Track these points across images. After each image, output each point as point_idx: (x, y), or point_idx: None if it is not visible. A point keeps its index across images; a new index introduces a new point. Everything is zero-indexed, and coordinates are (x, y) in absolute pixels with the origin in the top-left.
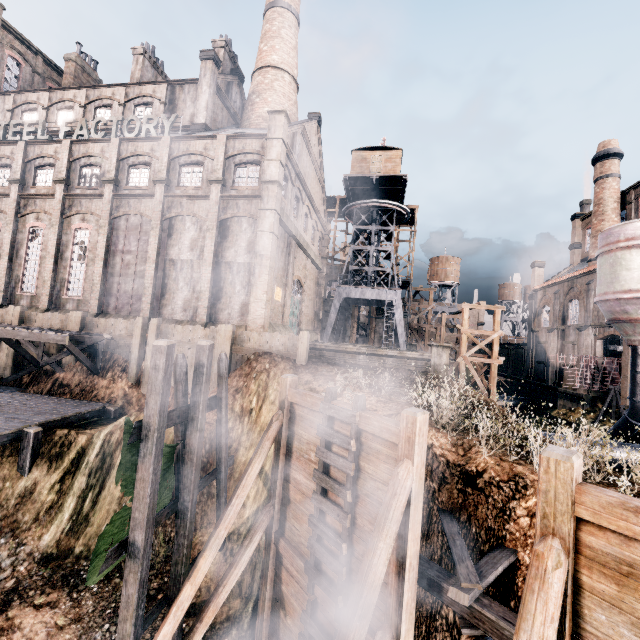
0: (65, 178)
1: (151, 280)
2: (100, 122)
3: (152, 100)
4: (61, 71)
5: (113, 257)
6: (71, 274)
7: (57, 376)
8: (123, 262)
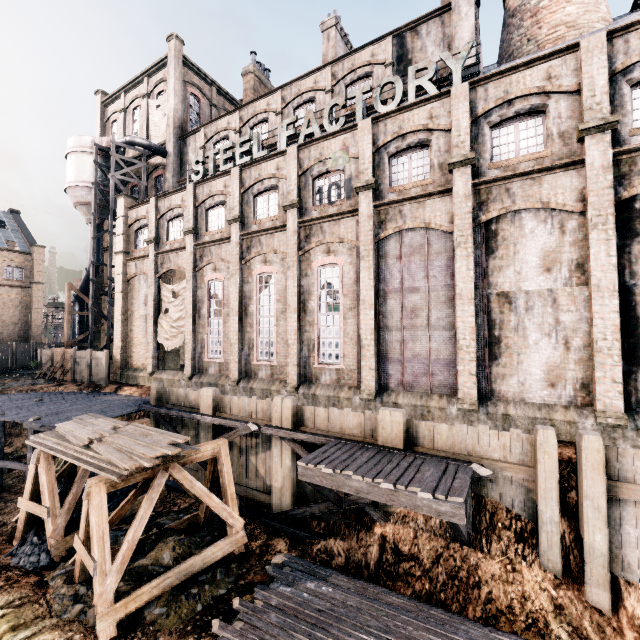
0: (297, 199)
1: (470, 334)
2: (333, 107)
3: (370, 69)
4: (231, 98)
5: (384, 301)
6: (320, 332)
7: (379, 530)
8: (404, 307)
